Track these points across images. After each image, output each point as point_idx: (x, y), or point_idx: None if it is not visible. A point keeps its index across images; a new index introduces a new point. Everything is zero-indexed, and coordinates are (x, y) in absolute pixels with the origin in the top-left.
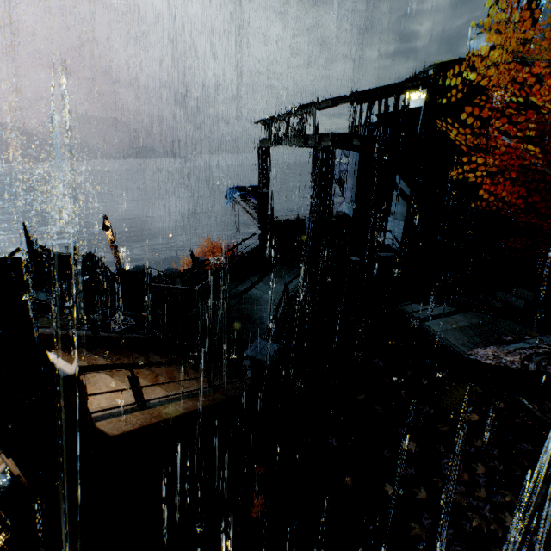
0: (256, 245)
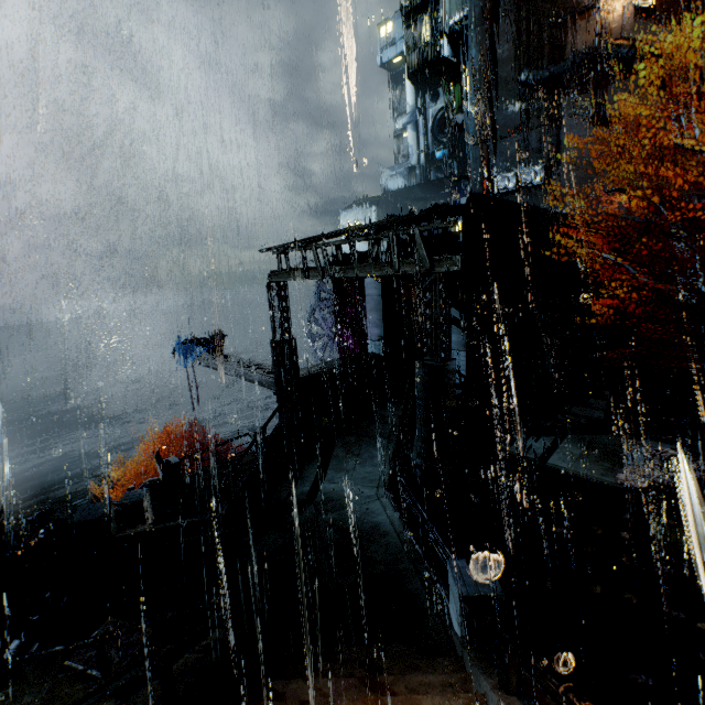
0: (282, 417)
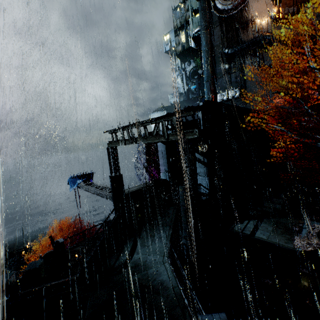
0: (116, 215)
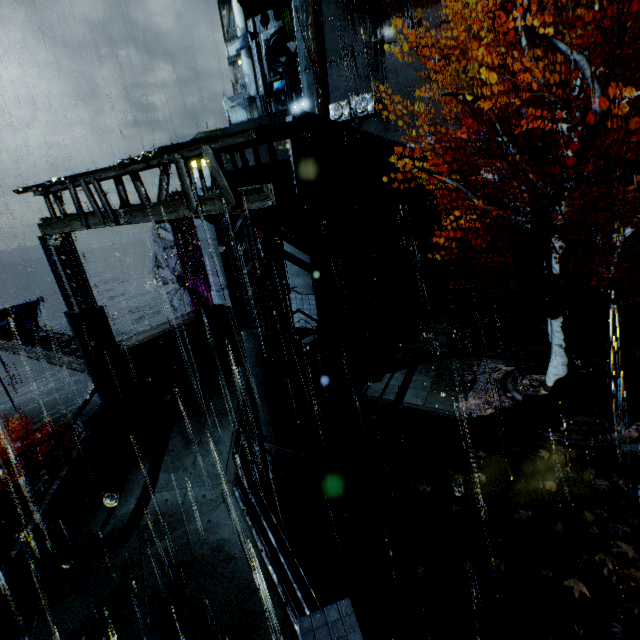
0: (101, 408)
